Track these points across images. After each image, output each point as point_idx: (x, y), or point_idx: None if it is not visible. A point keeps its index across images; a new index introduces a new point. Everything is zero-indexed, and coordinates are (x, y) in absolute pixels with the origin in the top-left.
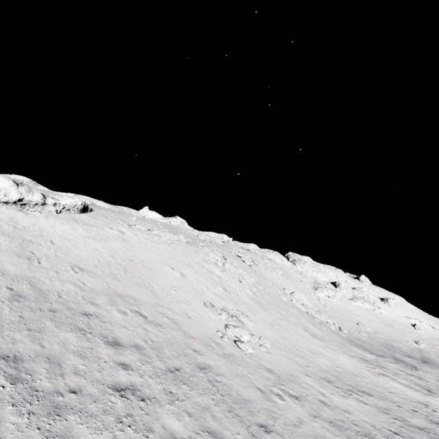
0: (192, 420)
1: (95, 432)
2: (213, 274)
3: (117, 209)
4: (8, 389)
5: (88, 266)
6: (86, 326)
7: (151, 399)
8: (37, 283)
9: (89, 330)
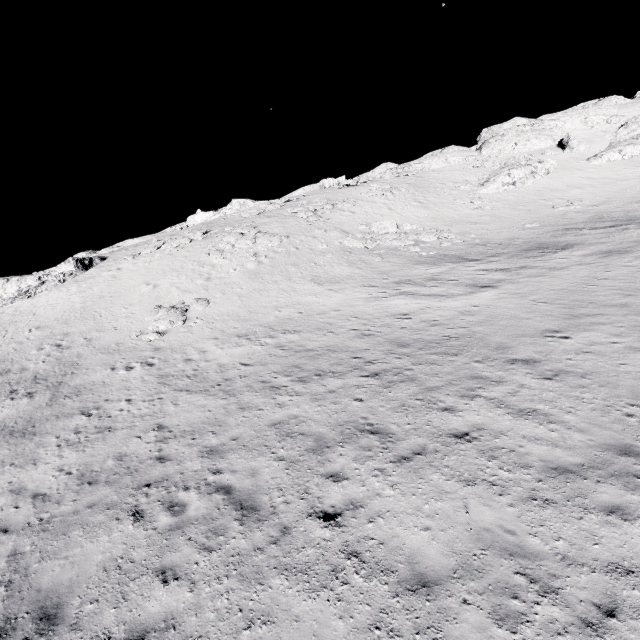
0: (11, 401)
1: None
2: (206, 266)
3: (154, 237)
4: None
5: (48, 322)
6: None
7: None
8: None
9: None
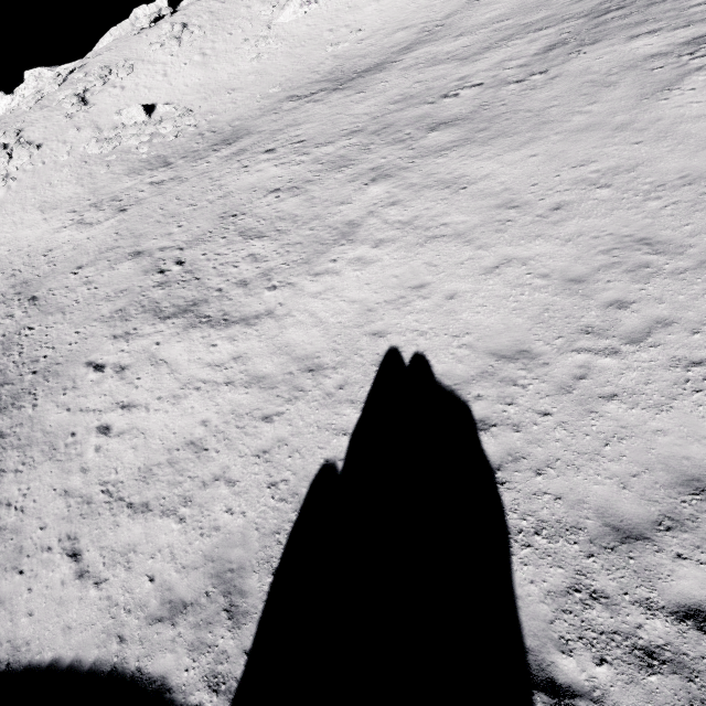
0: None
1: None
2: None
3: None
4: None
5: None
6: None
7: None
8: None
9: None
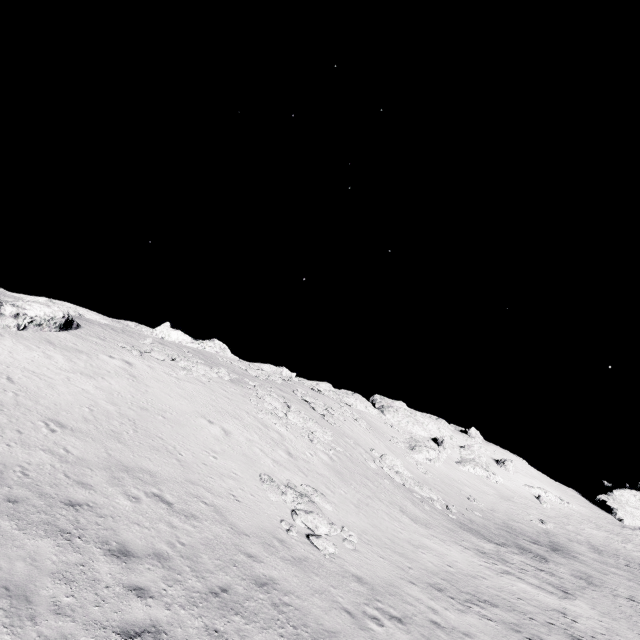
0: None
1: None
2: (271, 430)
3: (120, 325)
4: None
5: (74, 420)
6: (73, 526)
7: None
8: None
9: (78, 533)
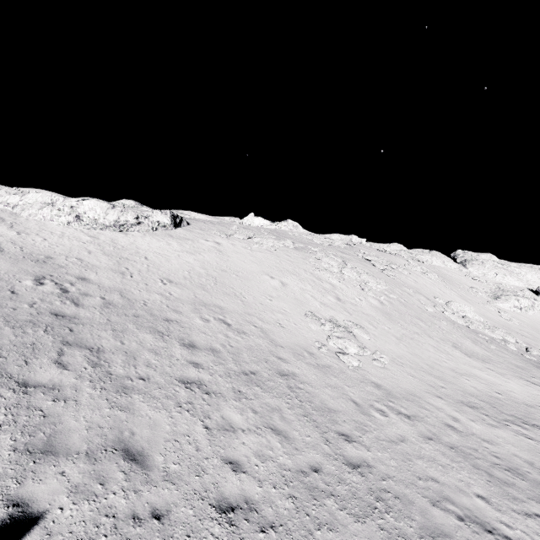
0: (256, 416)
1: (154, 410)
2: (324, 282)
3: (218, 220)
4: (89, 370)
5: (178, 278)
6: (165, 330)
7: (216, 394)
8: (127, 294)
9: (167, 334)
